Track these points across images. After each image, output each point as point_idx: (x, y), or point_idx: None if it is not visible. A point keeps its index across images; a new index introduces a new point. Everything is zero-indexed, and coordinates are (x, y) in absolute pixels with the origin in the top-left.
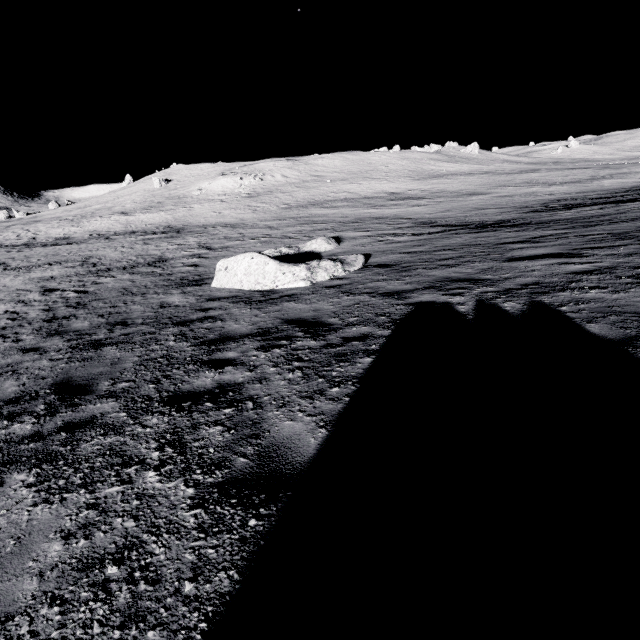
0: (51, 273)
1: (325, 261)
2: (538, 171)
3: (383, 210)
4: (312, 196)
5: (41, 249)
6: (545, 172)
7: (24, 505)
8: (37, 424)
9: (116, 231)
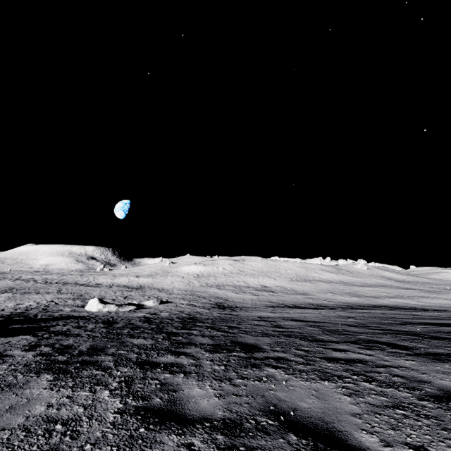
0: (64, 296)
1: (113, 305)
2: (378, 286)
3: (235, 294)
4: (225, 281)
5: (82, 287)
6: (379, 288)
7: None
8: None
9: (121, 284)
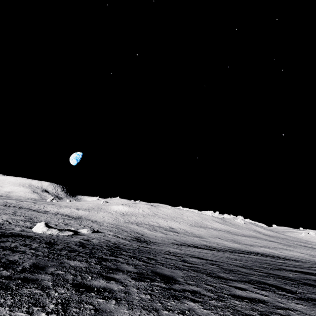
0: (17, 218)
1: (55, 229)
2: (252, 237)
3: (149, 231)
4: (142, 220)
5: (33, 212)
6: (253, 238)
7: None
8: None
9: (64, 213)
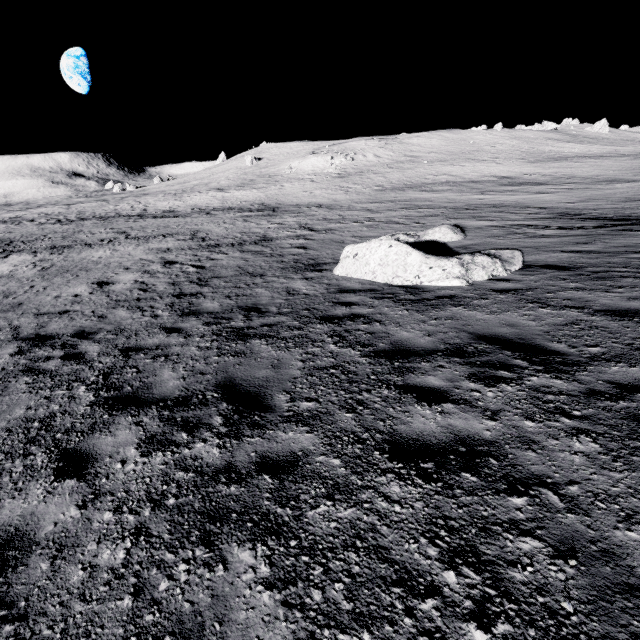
0: (166, 245)
1: (481, 256)
2: None
3: (498, 196)
4: (408, 178)
5: (153, 220)
6: None
7: (280, 636)
8: (224, 449)
9: (214, 207)
